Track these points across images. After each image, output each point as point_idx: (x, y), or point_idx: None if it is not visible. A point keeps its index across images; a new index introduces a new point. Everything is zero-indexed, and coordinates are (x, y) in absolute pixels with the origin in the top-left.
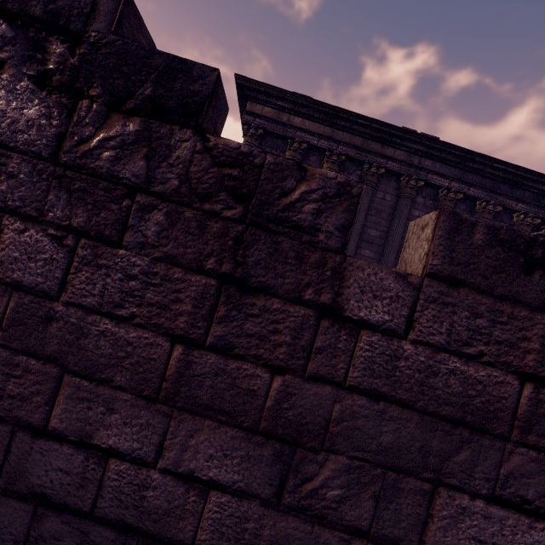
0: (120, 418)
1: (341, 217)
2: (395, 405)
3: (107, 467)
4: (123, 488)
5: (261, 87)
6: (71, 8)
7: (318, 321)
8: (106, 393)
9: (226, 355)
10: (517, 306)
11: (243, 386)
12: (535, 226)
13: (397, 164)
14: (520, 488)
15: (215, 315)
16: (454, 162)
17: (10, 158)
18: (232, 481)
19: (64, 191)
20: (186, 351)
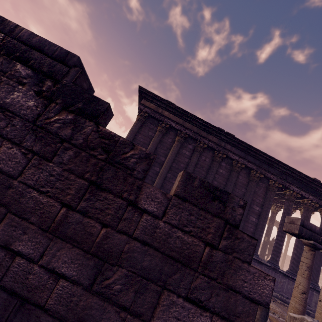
0: (28, 237)
1: (144, 166)
2: (152, 249)
3: (14, 261)
4: (19, 272)
5: (150, 94)
6: (58, 71)
7: (127, 207)
8: (25, 225)
9: (84, 215)
10: (207, 213)
11: (88, 230)
12: (280, 188)
13: (213, 144)
14: (199, 294)
15: (83, 197)
16: (241, 148)
17: (15, 119)
18: (71, 275)
19: (34, 135)
20: (67, 211)
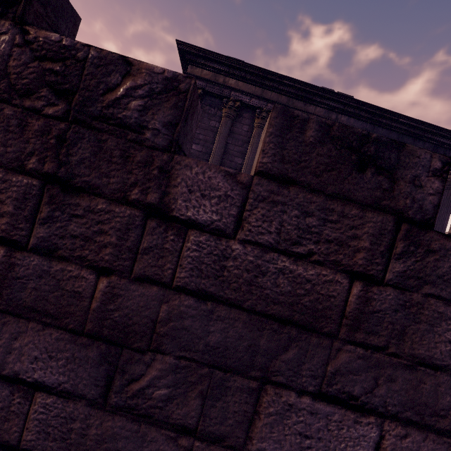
0: None
1: (168, 114)
2: (223, 305)
3: None
4: None
5: (199, 52)
6: None
7: (145, 221)
8: None
9: (50, 257)
10: (348, 205)
11: (67, 287)
12: None
13: None
14: (347, 384)
15: (37, 216)
16: (366, 117)
17: None
18: (57, 382)
19: None
20: (8, 253)
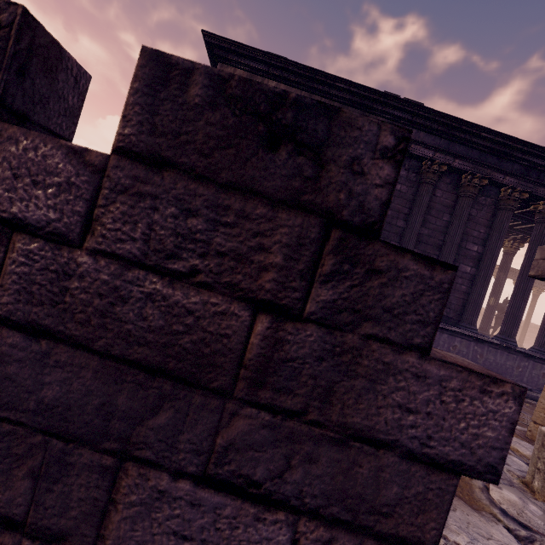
0: None
1: None
2: (64, 345)
3: None
4: None
5: (230, 45)
6: None
7: None
8: None
9: None
10: (251, 200)
11: None
12: (524, 202)
13: None
14: (245, 465)
15: None
16: (439, 131)
17: None
18: None
19: None
20: None
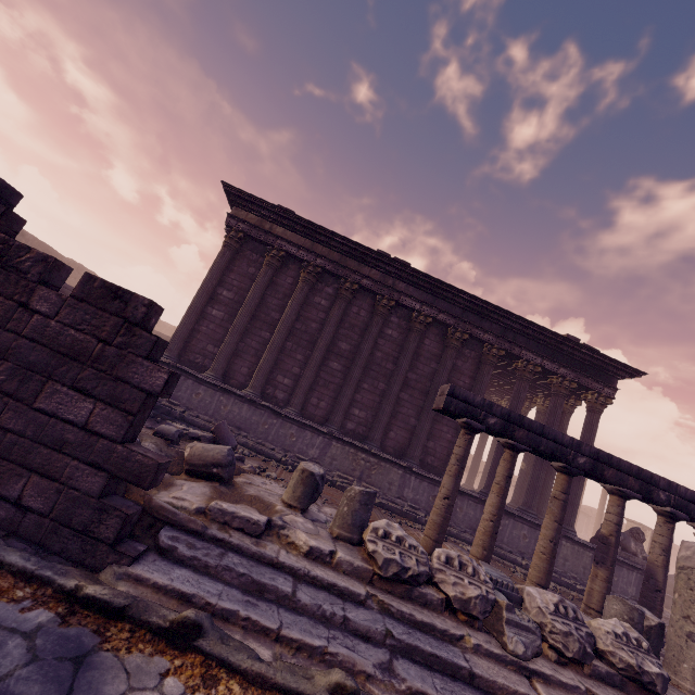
0: None
1: (41, 269)
2: (41, 345)
3: None
4: None
5: (245, 196)
6: None
7: (18, 308)
8: None
9: None
10: (105, 313)
11: None
12: (509, 360)
13: (371, 283)
14: (85, 384)
15: None
16: (425, 287)
17: None
18: None
19: None
20: None
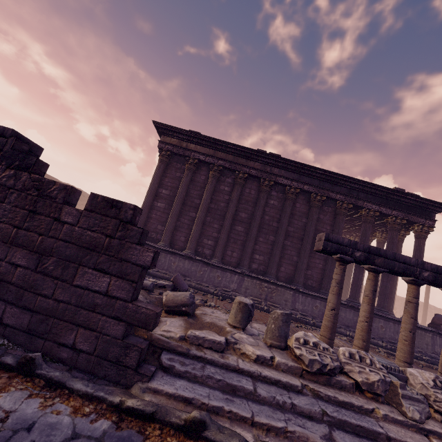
0: None
1: (63, 195)
2: (71, 244)
3: None
4: None
5: (168, 127)
6: (0, 143)
7: (54, 222)
8: None
9: (28, 231)
10: (107, 217)
11: (31, 239)
12: (355, 210)
13: (256, 171)
14: (102, 266)
15: (26, 220)
16: (292, 169)
17: None
18: (24, 265)
19: None
20: (17, 230)
